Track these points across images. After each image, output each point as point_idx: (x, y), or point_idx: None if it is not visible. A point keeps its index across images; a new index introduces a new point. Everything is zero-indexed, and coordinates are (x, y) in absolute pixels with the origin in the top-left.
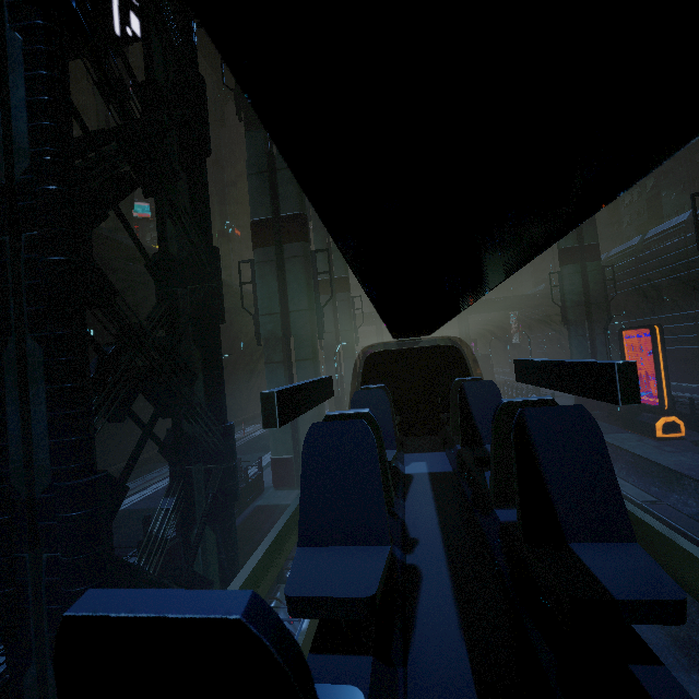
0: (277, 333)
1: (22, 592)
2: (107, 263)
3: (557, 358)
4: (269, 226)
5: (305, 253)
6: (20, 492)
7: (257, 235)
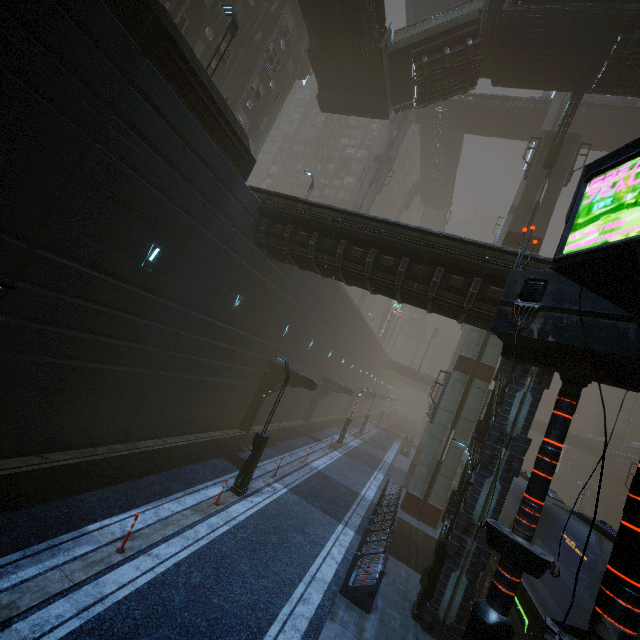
0: (447, 424)
1: (463, 549)
2: (336, 305)
3: (592, 511)
4: (471, 363)
5: (486, 390)
6: (475, 521)
7: (461, 364)
